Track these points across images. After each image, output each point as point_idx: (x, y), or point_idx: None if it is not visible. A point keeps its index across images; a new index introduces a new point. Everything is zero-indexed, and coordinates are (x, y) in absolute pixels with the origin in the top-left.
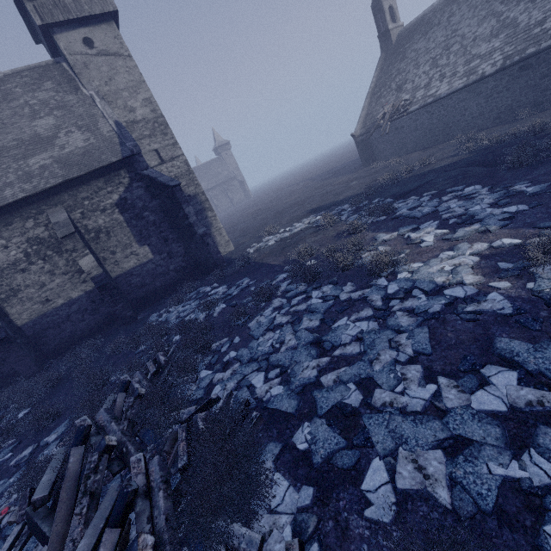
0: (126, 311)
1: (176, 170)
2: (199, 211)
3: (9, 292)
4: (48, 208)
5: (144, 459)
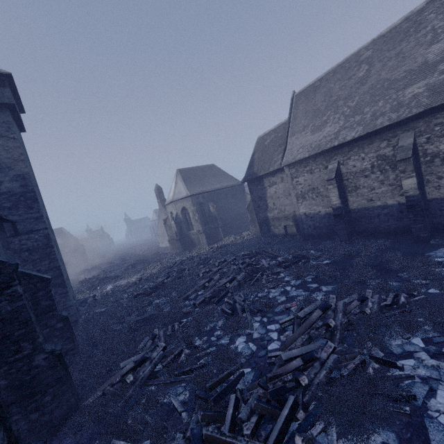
0: (422, 232)
1: None
2: None
3: (353, 187)
4: (401, 133)
5: (333, 348)
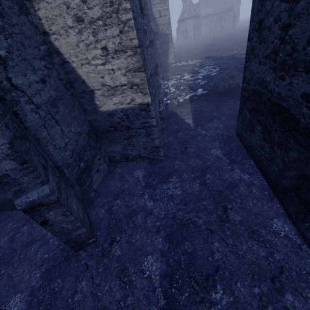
0: None
1: (164, 21)
2: (167, 42)
3: None
4: None
5: None
